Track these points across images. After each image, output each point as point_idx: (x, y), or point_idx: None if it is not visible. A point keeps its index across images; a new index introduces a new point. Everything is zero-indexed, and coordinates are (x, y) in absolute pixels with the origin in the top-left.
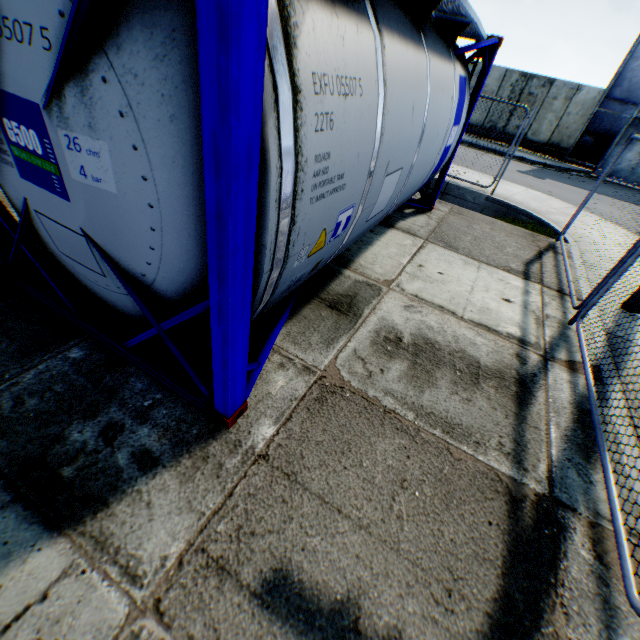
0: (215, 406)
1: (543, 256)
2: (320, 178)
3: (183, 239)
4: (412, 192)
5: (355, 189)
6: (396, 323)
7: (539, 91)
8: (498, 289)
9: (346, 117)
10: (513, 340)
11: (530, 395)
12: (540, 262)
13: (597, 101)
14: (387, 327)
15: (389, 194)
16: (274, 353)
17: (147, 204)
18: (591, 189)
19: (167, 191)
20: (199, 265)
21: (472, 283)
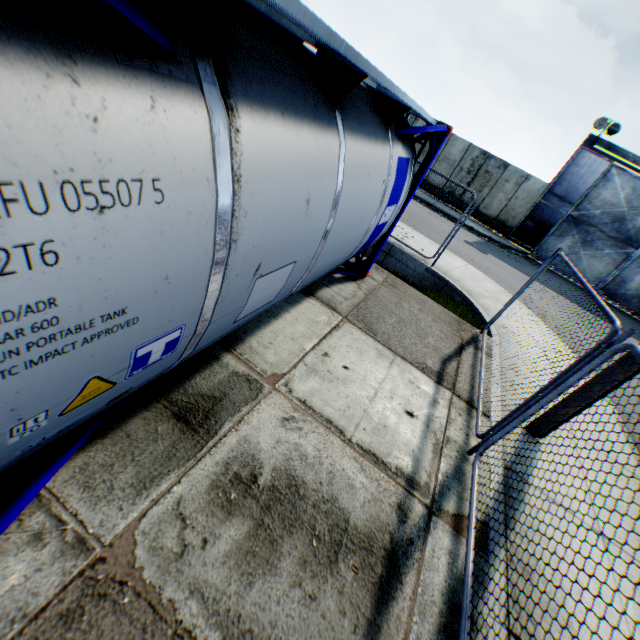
0: None
1: (464, 351)
2: (31, 337)
3: None
4: (331, 268)
5: (175, 312)
6: (261, 448)
7: (495, 171)
8: (405, 396)
9: (111, 237)
10: (401, 479)
11: (397, 580)
12: (459, 360)
13: (541, 192)
14: (245, 455)
15: (275, 289)
16: (39, 509)
17: None
18: (518, 292)
19: None
20: None
21: (378, 385)
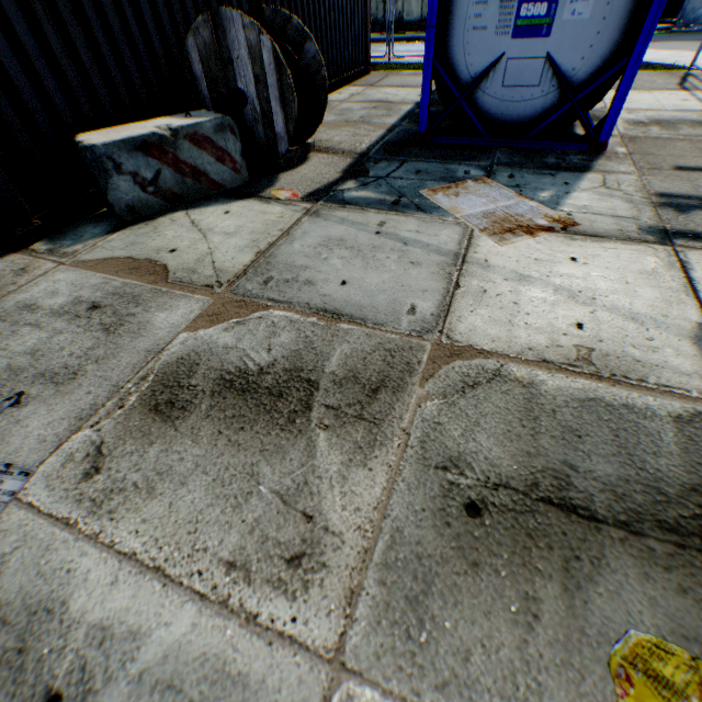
0: (599, 139)
1: (686, 80)
2: None
3: (612, 34)
4: None
5: None
6: (631, 119)
7: None
8: (673, 98)
9: None
10: None
11: None
12: (687, 83)
13: None
14: (628, 121)
15: None
16: None
17: (601, 20)
18: None
19: (616, 8)
20: (613, 48)
21: (653, 99)
